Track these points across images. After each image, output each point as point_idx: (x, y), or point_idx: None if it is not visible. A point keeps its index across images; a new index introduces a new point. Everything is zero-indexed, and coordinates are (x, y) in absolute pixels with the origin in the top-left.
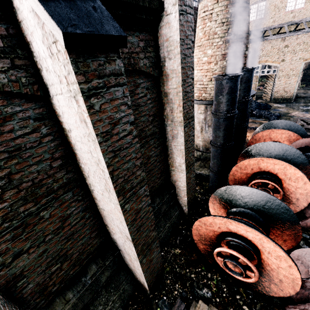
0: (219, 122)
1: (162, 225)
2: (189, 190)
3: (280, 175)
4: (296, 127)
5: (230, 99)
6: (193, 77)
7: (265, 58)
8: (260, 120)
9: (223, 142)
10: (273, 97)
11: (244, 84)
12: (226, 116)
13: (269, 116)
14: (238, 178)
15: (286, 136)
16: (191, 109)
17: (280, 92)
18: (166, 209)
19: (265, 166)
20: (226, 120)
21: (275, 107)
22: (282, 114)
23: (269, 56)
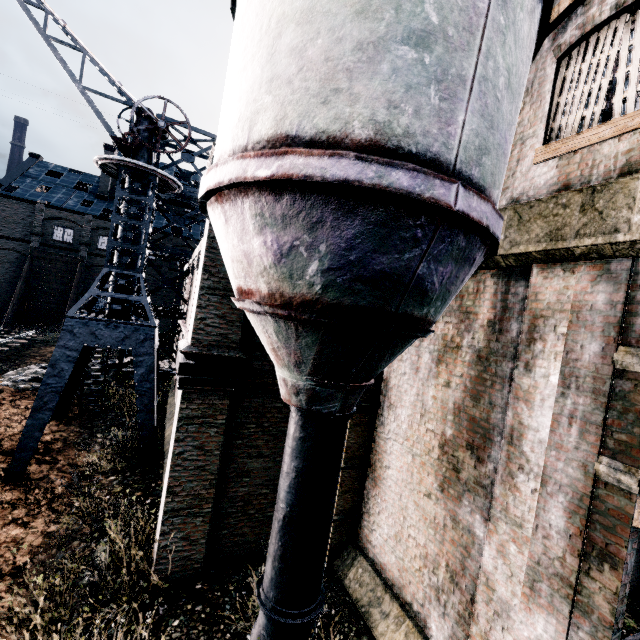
0: None
1: None
2: None
3: None
4: None
5: None
6: None
7: None
8: None
9: None
10: None
11: None
12: None
13: None
14: None
15: None
16: None
17: None
18: None
19: None
20: None
21: None
22: None
23: None
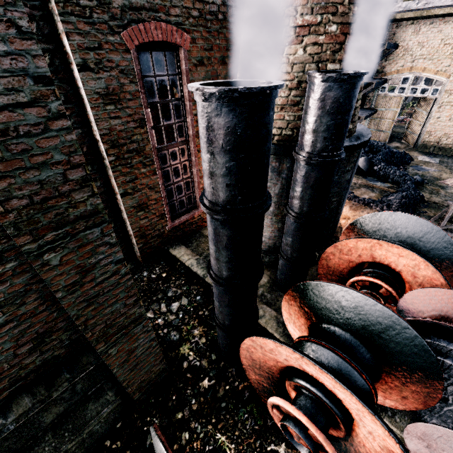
0: (213, 226)
1: (45, 452)
2: (131, 371)
3: (348, 408)
4: (441, 238)
5: (235, 168)
6: (42, 72)
7: (423, 62)
8: (382, 186)
9: (228, 275)
10: (422, 141)
11: (327, 116)
12: (225, 217)
13: (401, 180)
14: (258, 359)
15: (408, 263)
16: (72, 192)
17: (436, 134)
18: (68, 408)
19: (314, 374)
20: (230, 227)
21: (419, 162)
22: (427, 178)
23: (431, 60)
